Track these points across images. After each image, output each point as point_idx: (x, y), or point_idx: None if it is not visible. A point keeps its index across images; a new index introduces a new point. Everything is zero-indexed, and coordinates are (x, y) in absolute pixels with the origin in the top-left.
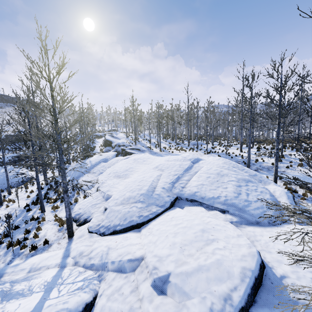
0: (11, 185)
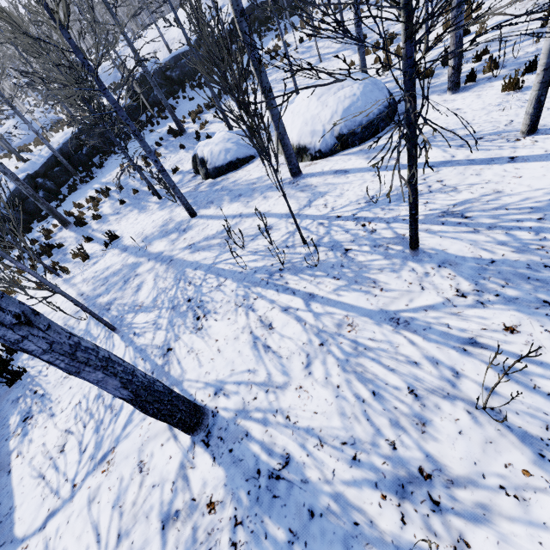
0: (55, 122)
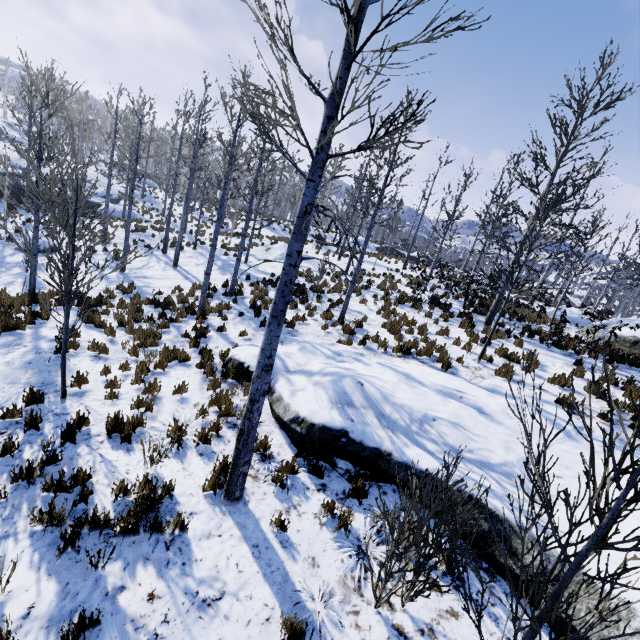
0: None
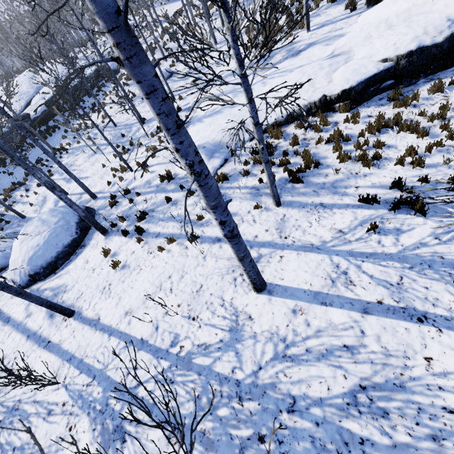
0: None
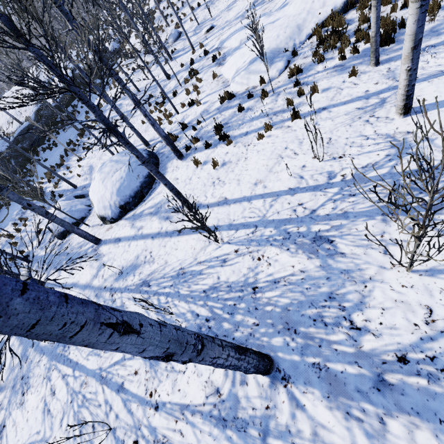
0: None
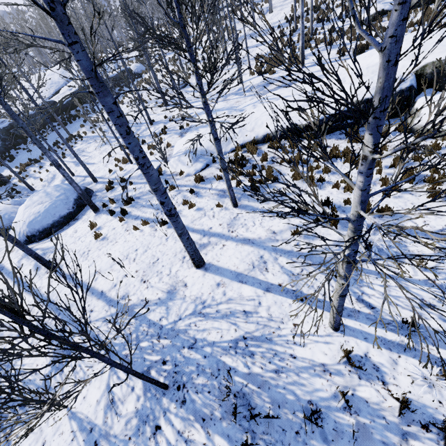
0: None
